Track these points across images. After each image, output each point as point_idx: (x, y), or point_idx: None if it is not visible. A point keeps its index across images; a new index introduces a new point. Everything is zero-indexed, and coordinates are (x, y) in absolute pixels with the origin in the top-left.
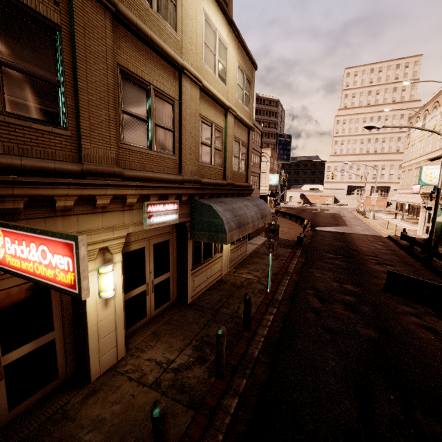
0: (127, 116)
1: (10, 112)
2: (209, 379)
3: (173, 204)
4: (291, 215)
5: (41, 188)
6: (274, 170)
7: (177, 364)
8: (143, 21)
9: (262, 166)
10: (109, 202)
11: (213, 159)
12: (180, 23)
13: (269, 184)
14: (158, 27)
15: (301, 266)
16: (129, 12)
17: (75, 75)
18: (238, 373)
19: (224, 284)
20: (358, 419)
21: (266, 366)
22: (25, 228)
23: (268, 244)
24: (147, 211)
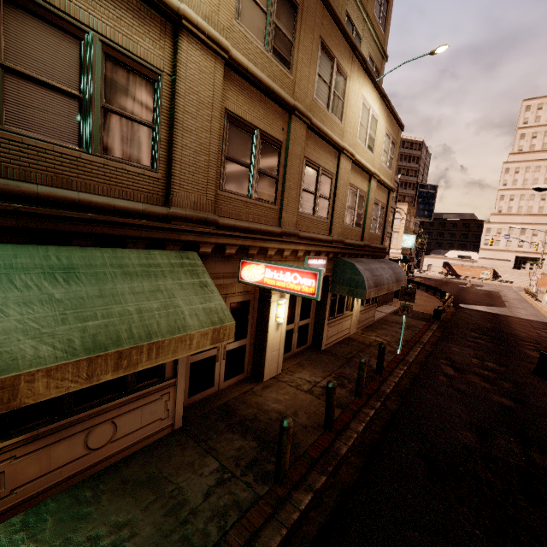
0: (304, 192)
1: (257, 198)
2: (350, 397)
3: (323, 260)
4: (429, 287)
5: (266, 242)
6: (410, 230)
7: (322, 385)
8: (322, 122)
9: (394, 224)
10: (289, 254)
11: (355, 221)
12: (345, 113)
13: (402, 246)
14: (330, 123)
15: (436, 339)
16: (317, 121)
17: (285, 170)
18: (373, 398)
19: (352, 341)
20: (475, 443)
21: (397, 402)
22: (284, 265)
23: (402, 306)
24: (307, 263)
